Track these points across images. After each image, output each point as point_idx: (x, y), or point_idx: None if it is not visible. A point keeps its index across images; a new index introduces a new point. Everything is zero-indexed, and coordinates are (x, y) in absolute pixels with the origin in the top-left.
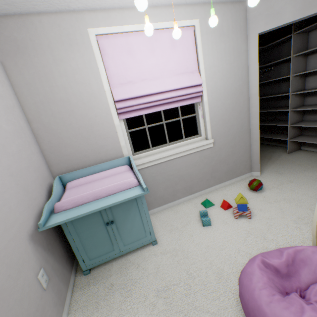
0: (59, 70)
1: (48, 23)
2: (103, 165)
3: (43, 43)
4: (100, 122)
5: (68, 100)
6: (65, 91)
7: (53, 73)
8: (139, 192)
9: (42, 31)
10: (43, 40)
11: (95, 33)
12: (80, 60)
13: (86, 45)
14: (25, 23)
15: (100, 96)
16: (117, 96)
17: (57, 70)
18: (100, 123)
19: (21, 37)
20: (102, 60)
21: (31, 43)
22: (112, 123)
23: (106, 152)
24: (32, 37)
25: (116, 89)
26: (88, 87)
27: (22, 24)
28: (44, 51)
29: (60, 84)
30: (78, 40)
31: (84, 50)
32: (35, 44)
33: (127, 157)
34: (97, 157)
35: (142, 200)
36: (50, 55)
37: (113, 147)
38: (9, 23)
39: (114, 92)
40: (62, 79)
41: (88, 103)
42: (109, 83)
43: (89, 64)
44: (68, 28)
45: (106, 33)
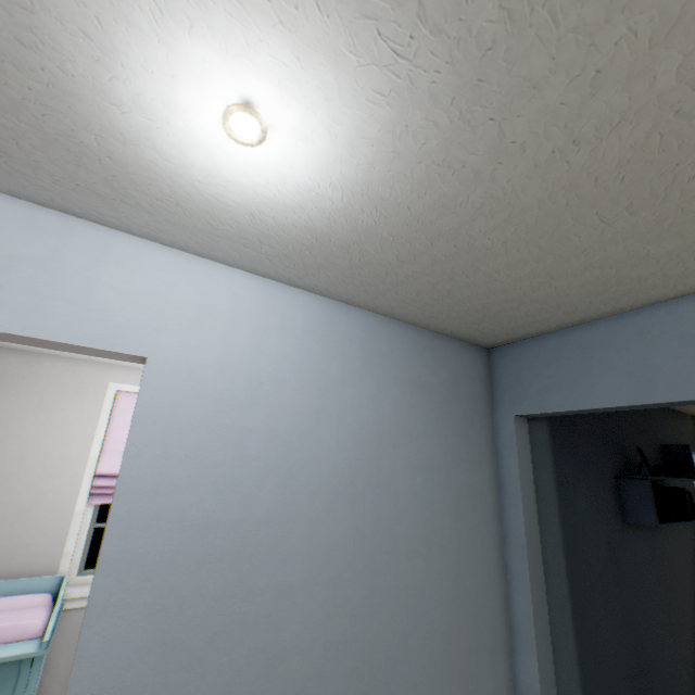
0: (38, 417)
1: (63, 366)
2: (4, 584)
3: (40, 383)
4: (53, 500)
5: (21, 457)
6: (27, 444)
7: (26, 418)
8: (32, 649)
9: (49, 372)
10: (42, 381)
11: (118, 389)
12: (78, 412)
13: (98, 398)
14: (32, 360)
15: (78, 462)
16: (104, 468)
17: (35, 415)
18: (52, 503)
19: (15, 371)
20: (112, 416)
21: (23, 380)
22: (73, 506)
23: (29, 558)
24: (30, 375)
25: (109, 458)
26: (67, 446)
27: (28, 360)
28: (34, 392)
29: (25, 433)
30: (90, 390)
31: (91, 402)
32: (28, 382)
33: (61, 576)
34: (4, 565)
35: (31, 678)
36: (39, 398)
37: (47, 551)
38: (12, 356)
39: (104, 461)
40: (34, 428)
41: (52, 467)
42: (103, 447)
43: (88, 418)
44: (85, 376)
45: (133, 391)
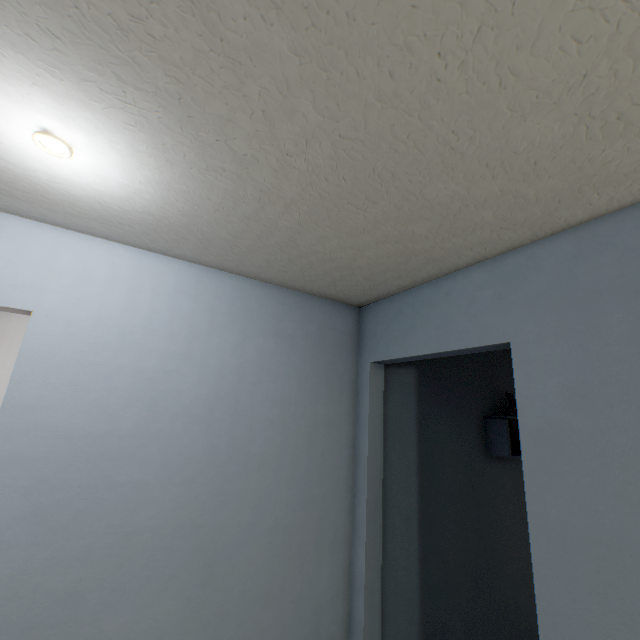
0: (7, 361)
1: (28, 320)
2: None
3: (8, 334)
4: None
5: None
6: None
7: None
8: None
9: (16, 325)
10: (10, 332)
11: None
12: None
13: None
14: (2, 315)
15: None
16: None
17: (4, 360)
18: None
19: None
20: None
21: None
22: None
23: None
24: None
25: None
26: None
27: None
28: (3, 341)
29: None
30: None
31: None
32: None
33: None
34: None
35: None
36: (7, 346)
37: None
38: None
39: None
40: (4, 370)
41: None
42: None
43: None
44: None
45: None
